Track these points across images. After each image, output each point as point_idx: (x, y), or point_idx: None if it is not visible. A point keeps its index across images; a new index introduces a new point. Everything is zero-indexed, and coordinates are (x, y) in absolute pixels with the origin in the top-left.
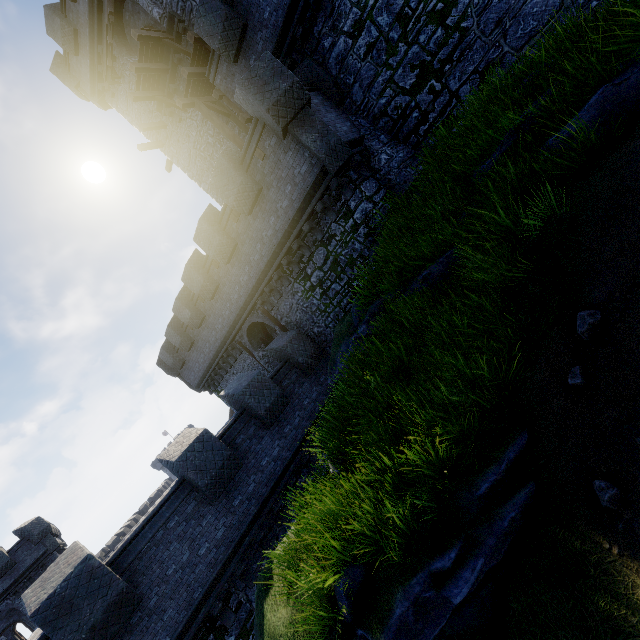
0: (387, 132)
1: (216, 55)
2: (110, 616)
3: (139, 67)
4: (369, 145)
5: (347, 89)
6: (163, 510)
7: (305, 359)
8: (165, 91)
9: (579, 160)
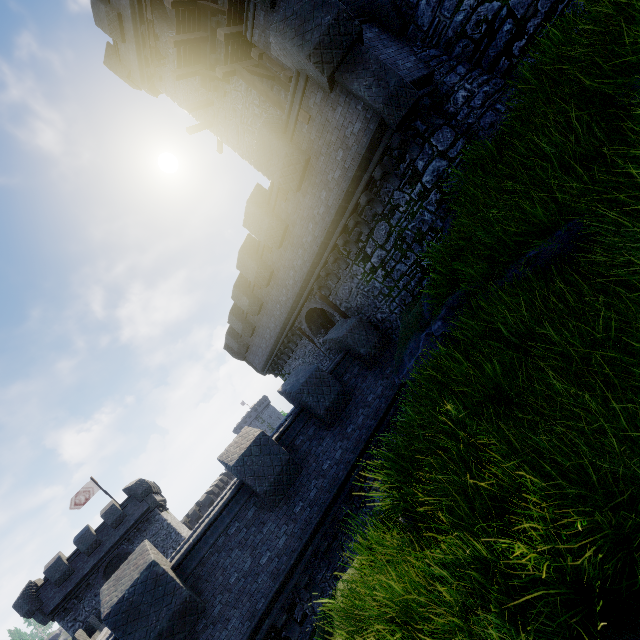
0: (465, 61)
1: (251, 4)
2: (175, 624)
3: (177, 40)
4: (441, 82)
5: (410, 11)
6: (223, 515)
7: (368, 350)
8: (207, 63)
9: None
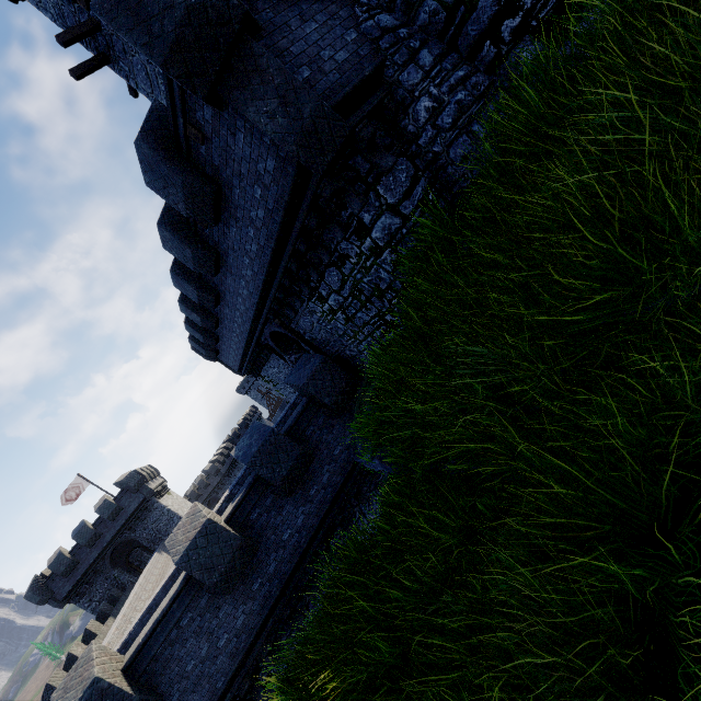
0: (435, 36)
1: None
2: None
3: None
4: (395, 82)
5: None
6: (174, 608)
7: (333, 399)
8: None
9: None
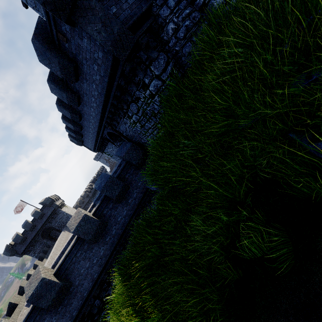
0: None
1: None
2: (59, 294)
3: None
4: (157, 14)
5: None
6: (73, 250)
7: (137, 161)
8: None
9: (320, 178)
